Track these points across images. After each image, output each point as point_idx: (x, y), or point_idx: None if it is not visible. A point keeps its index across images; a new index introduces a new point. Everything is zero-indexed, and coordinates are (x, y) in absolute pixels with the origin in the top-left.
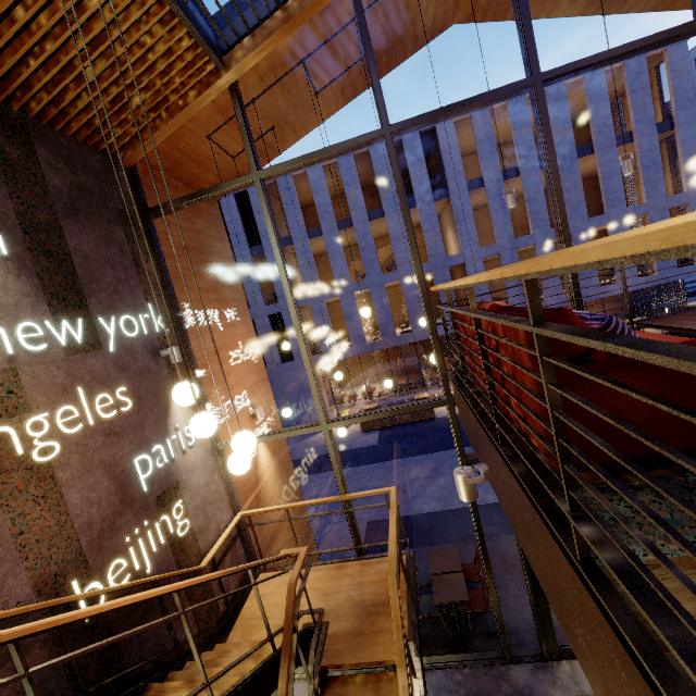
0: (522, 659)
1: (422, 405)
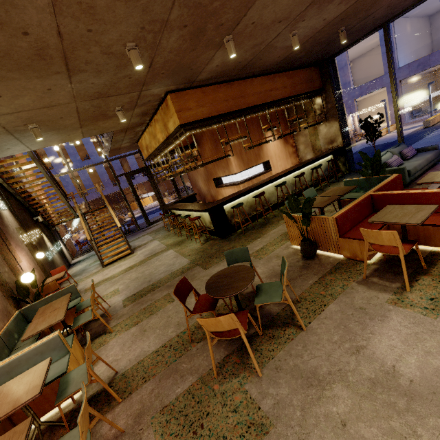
0: (143, 228)
1: (100, 162)
